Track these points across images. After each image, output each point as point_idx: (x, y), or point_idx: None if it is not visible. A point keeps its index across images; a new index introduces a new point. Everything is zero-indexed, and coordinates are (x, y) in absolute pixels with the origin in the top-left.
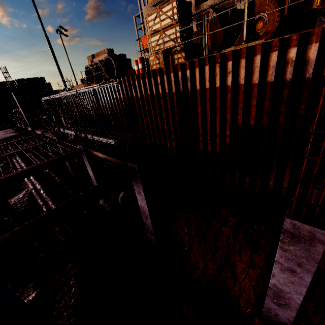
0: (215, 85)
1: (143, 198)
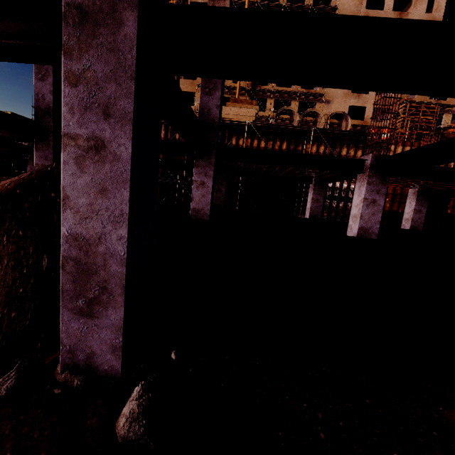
0: None
1: None
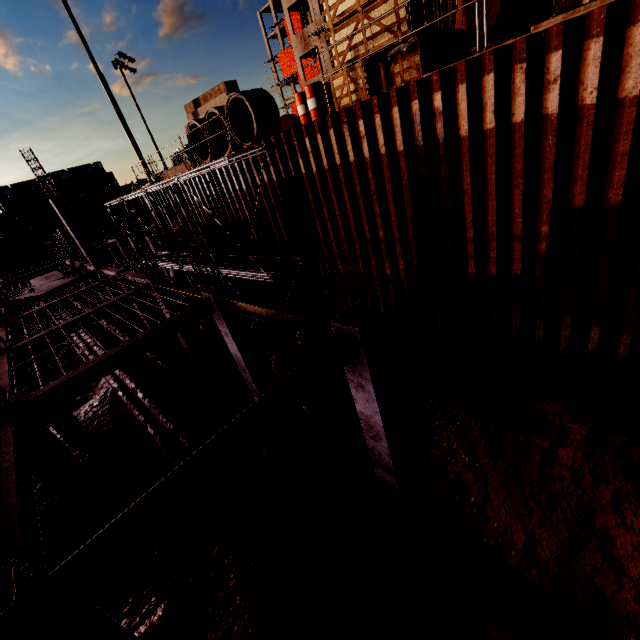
0: (510, 119)
1: (372, 399)
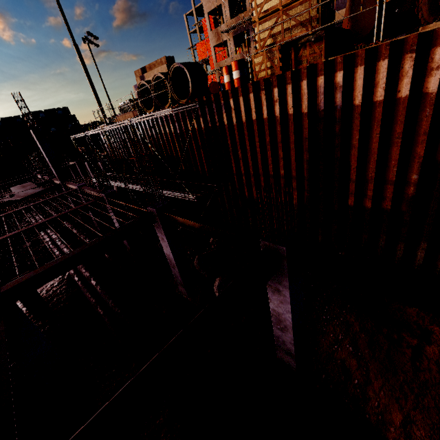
0: (396, 94)
1: (286, 301)
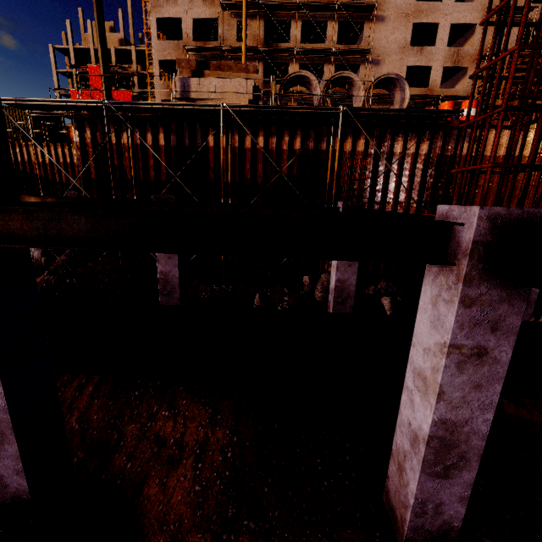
0: None
1: None
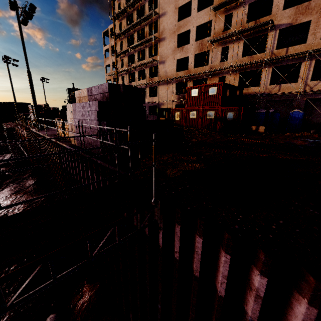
0: None
1: None
